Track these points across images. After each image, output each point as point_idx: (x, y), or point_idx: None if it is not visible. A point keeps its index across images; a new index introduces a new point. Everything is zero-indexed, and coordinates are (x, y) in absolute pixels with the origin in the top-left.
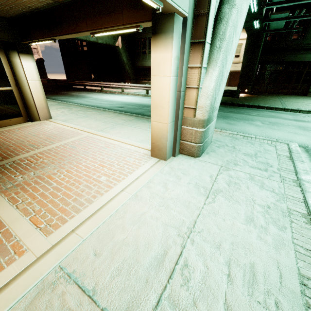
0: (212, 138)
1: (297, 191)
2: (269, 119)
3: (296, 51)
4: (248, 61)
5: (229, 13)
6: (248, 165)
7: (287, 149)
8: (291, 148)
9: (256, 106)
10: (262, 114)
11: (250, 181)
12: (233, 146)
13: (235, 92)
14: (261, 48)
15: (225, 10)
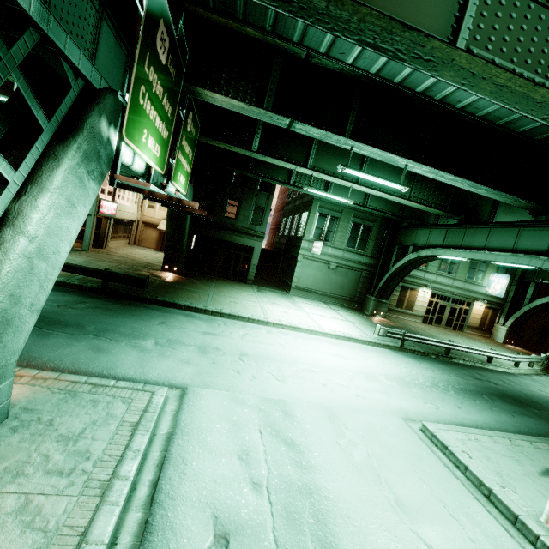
0: (6, 412)
1: (91, 508)
2: (172, 333)
3: (231, 231)
4: (173, 231)
5: (10, 242)
6: (43, 470)
7: (144, 407)
8: (152, 403)
9: (171, 303)
10: (168, 322)
11: (14, 517)
12: (51, 419)
13: (140, 280)
14: (190, 219)
15: (6, 235)
